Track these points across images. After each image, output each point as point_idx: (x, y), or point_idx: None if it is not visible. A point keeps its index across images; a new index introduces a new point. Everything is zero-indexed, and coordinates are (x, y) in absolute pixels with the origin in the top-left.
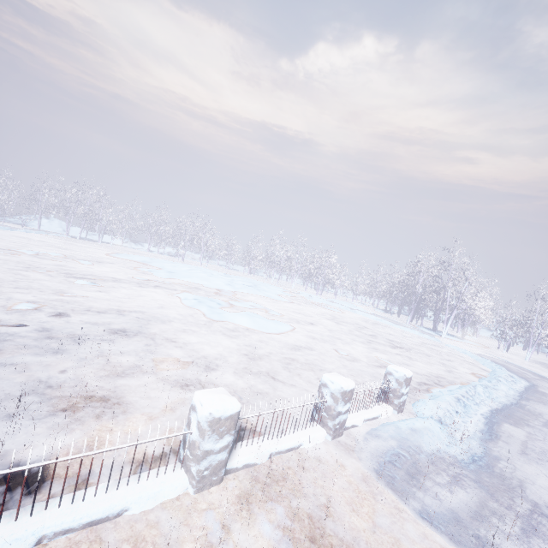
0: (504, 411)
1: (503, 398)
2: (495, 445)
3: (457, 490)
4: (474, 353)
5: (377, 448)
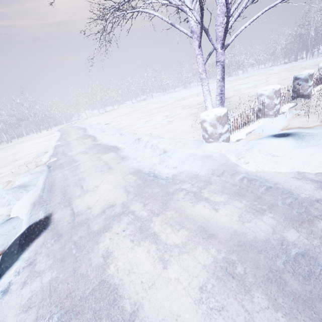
0: None
1: None
2: None
3: None
4: None
5: None
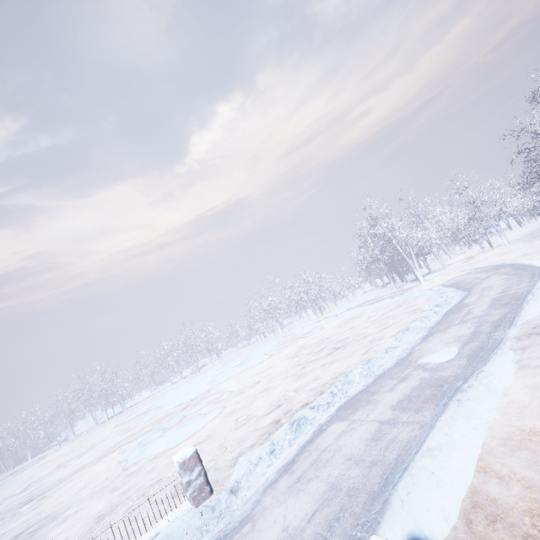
0: (361, 393)
1: (394, 359)
2: (271, 490)
3: None
4: (441, 284)
5: None
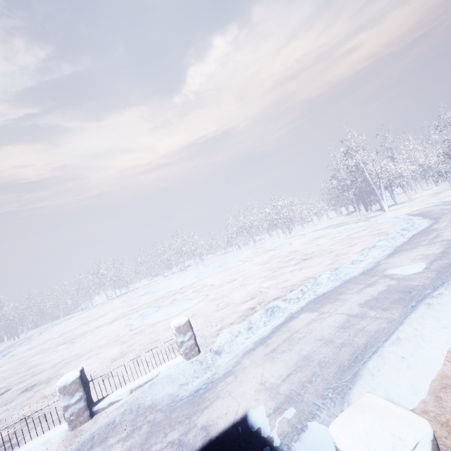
0: (329, 292)
1: (360, 269)
2: (249, 355)
3: (116, 447)
4: (406, 213)
5: (103, 422)
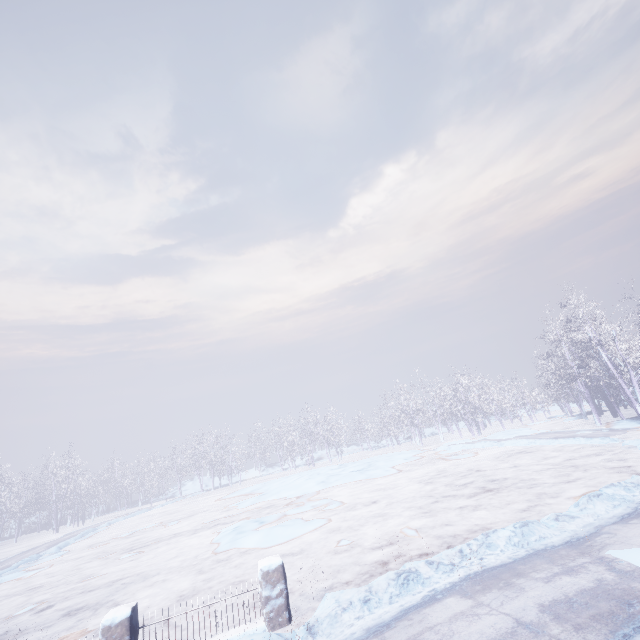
0: (502, 567)
1: (566, 534)
2: None
3: None
4: None
5: None
